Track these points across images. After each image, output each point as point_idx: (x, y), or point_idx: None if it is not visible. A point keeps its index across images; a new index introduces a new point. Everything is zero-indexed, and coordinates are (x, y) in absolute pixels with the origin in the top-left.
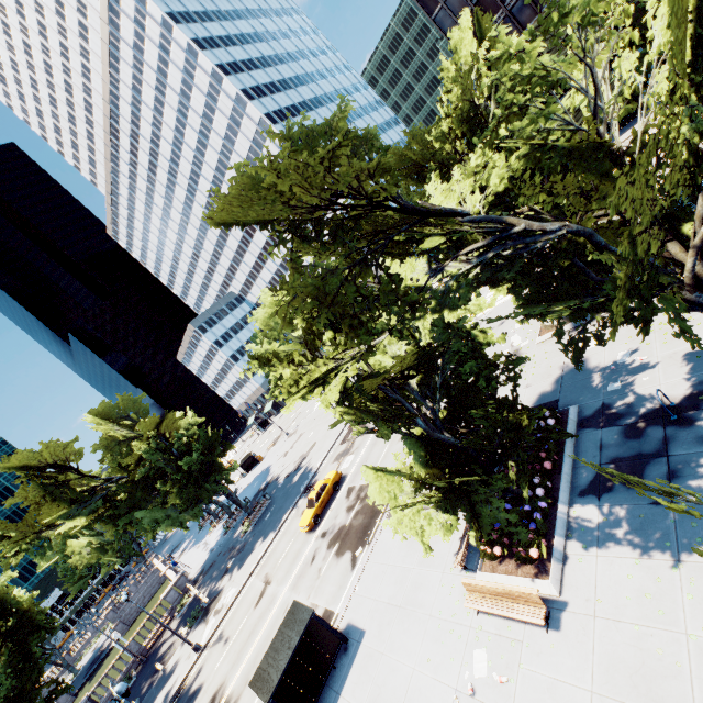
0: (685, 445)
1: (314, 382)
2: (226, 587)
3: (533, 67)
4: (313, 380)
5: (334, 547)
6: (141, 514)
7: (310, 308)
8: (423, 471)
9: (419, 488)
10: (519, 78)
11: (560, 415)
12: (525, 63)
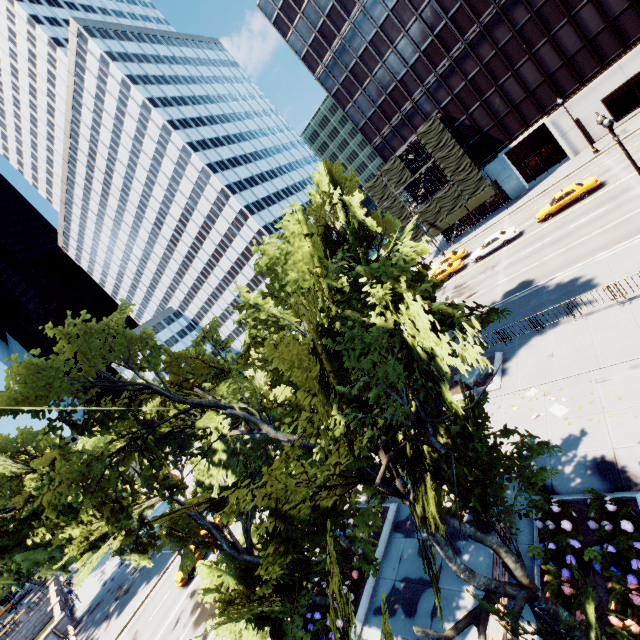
0: (451, 579)
1: (97, 538)
2: (100, 638)
3: (266, 313)
4: (99, 533)
5: (196, 613)
6: (22, 556)
7: (74, 492)
8: (234, 587)
9: (224, 608)
10: (257, 319)
11: (383, 512)
12: (260, 310)
